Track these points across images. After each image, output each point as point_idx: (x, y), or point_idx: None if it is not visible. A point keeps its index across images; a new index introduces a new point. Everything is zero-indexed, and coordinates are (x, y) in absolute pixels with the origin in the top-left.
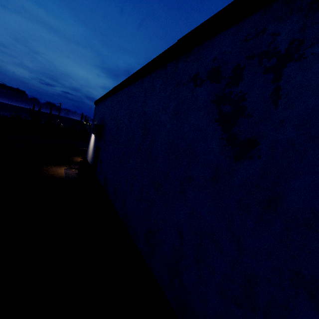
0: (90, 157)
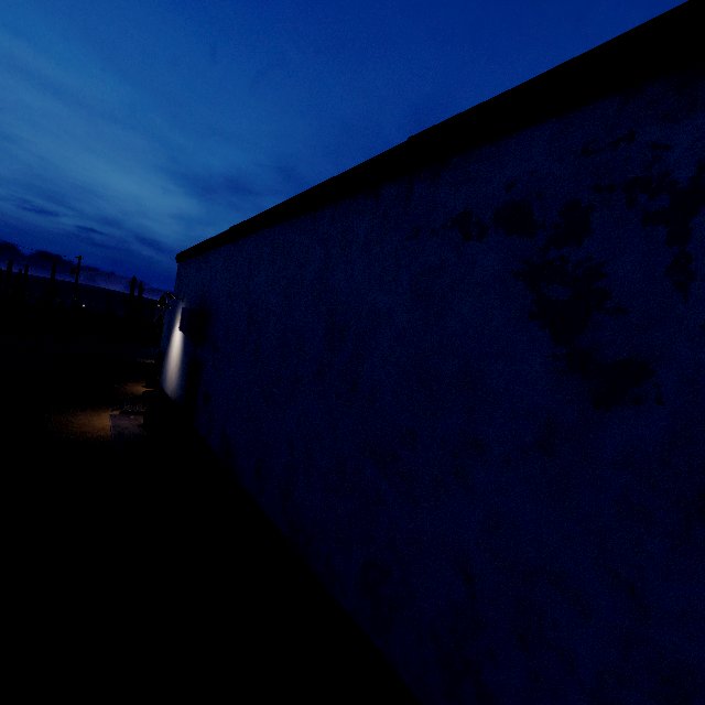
0: (175, 384)
